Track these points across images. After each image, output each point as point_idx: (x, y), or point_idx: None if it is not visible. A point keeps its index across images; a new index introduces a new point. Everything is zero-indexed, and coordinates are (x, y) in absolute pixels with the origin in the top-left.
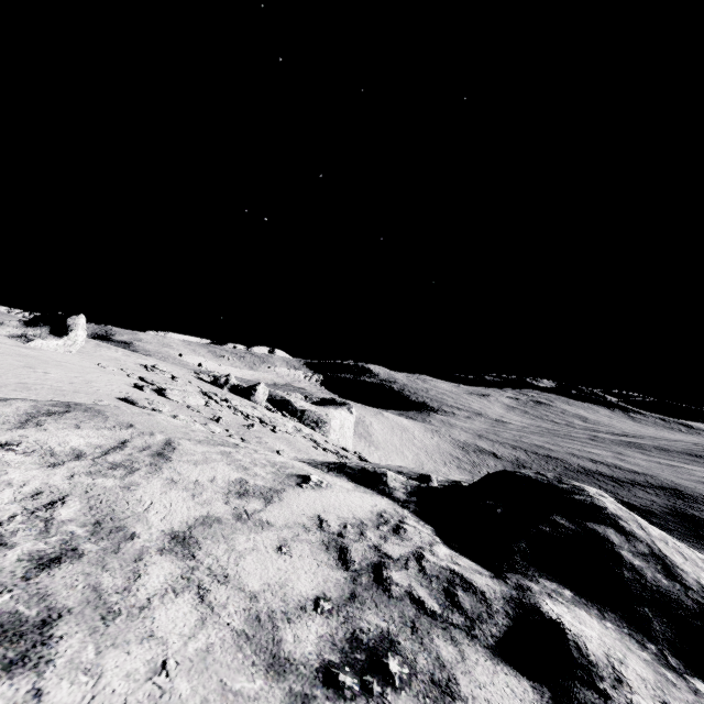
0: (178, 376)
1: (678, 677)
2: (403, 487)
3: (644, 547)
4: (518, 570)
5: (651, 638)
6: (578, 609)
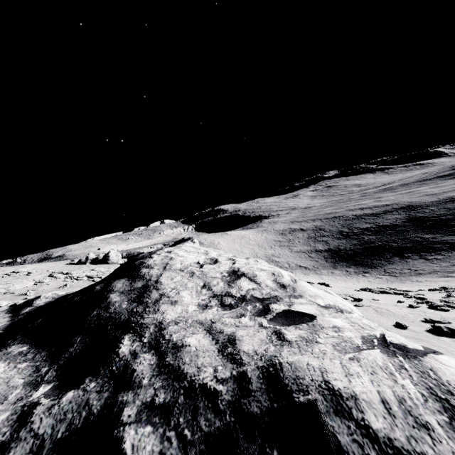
0: (33, 271)
1: (27, 390)
2: (47, 301)
3: (141, 283)
4: (6, 344)
5: (55, 361)
6: (0, 364)
